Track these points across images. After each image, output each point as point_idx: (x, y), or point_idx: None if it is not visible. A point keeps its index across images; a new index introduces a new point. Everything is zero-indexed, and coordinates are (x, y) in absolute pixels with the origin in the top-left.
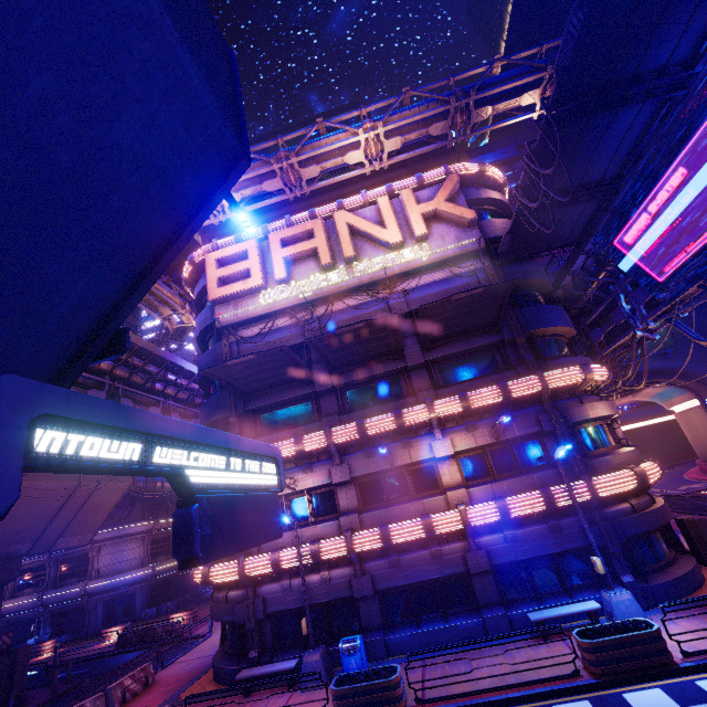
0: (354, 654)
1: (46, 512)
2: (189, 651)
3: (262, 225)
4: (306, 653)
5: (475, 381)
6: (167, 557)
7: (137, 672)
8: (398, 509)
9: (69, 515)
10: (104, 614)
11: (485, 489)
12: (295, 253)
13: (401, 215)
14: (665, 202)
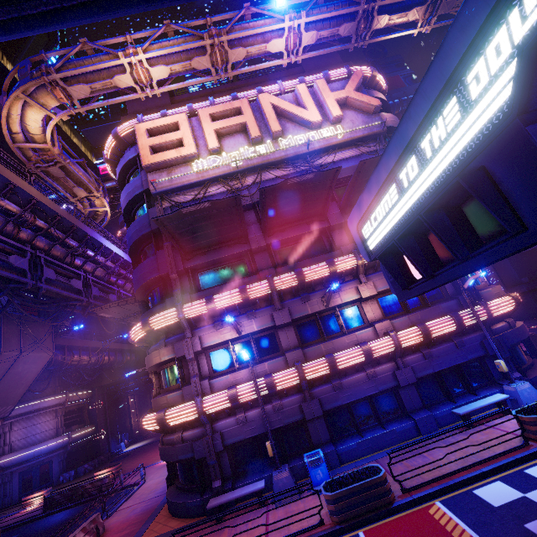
0: (319, 465)
1: None
2: (128, 498)
3: (187, 104)
4: (274, 472)
5: None
6: (79, 426)
7: (87, 524)
8: (335, 342)
9: None
10: (20, 485)
11: (404, 320)
12: (226, 126)
13: (316, 102)
14: None
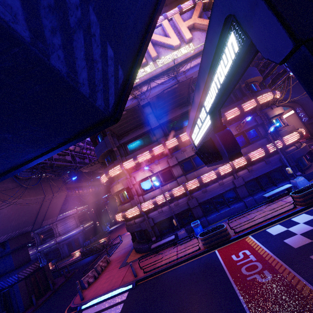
0: (198, 227)
1: (34, 211)
2: (117, 248)
3: None
4: (178, 231)
5: (225, 108)
6: (86, 221)
7: (103, 259)
8: (201, 170)
9: (44, 211)
10: (68, 248)
11: None
12: None
13: (175, 30)
14: None
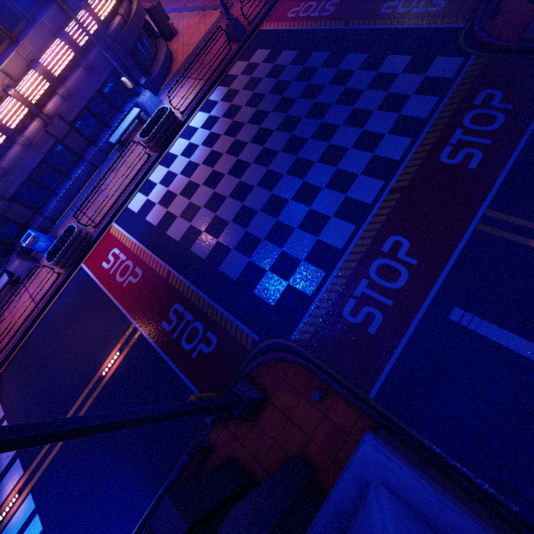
0: (38, 241)
1: None
2: None
3: None
4: (8, 267)
5: None
6: None
7: None
8: None
9: None
10: None
11: (15, 60)
12: None
13: None
14: None
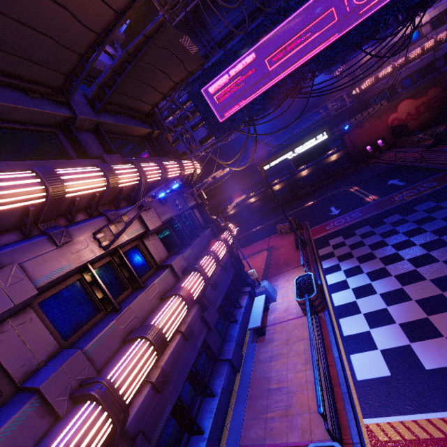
0: None
1: None
2: None
3: None
4: None
5: (149, 158)
6: None
7: None
8: (135, 306)
9: None
10: None
11: (190, 253)
12: None
13: None
14: (239, 72)
